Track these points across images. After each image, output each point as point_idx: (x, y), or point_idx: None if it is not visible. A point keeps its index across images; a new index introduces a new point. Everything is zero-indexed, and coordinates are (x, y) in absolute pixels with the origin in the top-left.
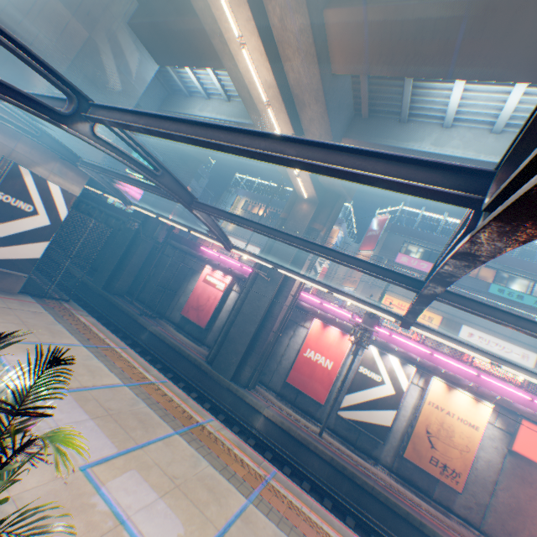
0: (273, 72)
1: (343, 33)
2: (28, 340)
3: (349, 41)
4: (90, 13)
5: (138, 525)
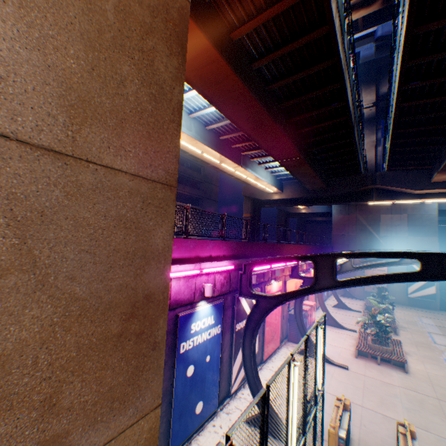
0: (439, 198)
1: (440, 179)
2: (430, 317)
3: (444, 178)
4: (402, 209)
5: (433, 338)
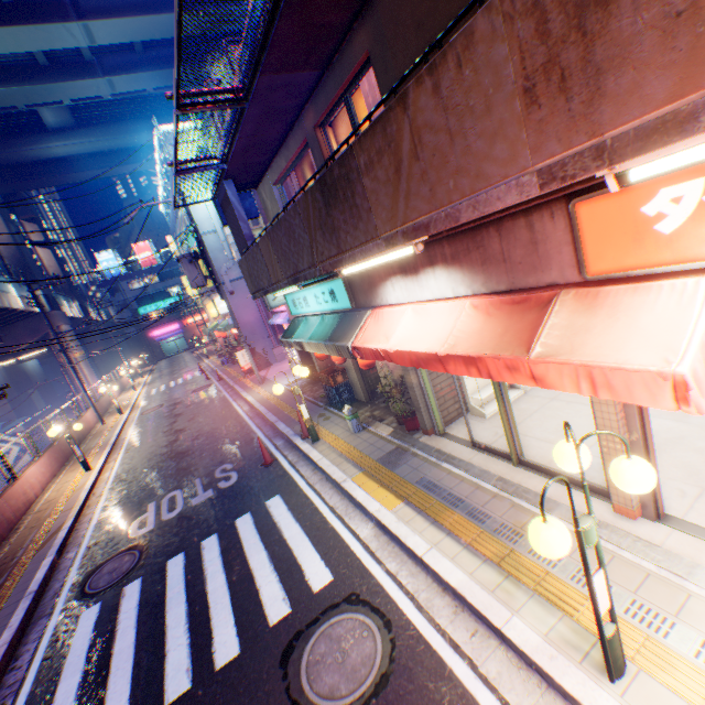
0: None
1: None
2: None
3: None
4: None
5: None
